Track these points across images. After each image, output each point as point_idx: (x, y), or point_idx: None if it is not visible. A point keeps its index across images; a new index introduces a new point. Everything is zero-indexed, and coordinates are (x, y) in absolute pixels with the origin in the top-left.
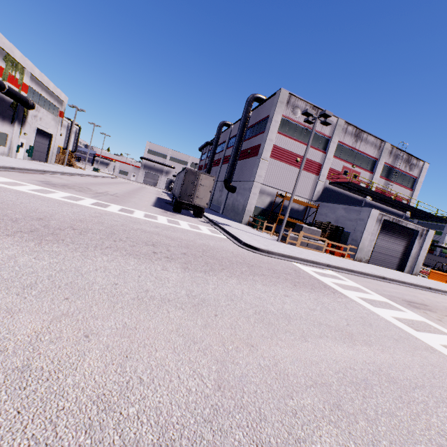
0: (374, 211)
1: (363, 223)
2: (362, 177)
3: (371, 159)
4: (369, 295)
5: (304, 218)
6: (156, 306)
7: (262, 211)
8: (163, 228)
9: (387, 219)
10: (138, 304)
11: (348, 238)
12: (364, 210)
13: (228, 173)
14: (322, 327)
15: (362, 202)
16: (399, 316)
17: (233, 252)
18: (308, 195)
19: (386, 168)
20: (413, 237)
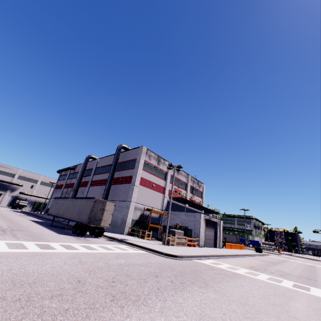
0: (202, 215)
1: (199, 223)
2: (187, 194)
3: (184, 183)
4: (241, 269)
5: (159, 223)
6: (255, 317)
7: (136, 222)
8: (121, 257)
9: (206, 218)
10: (252, 320)
11: (191, 233)
12: (197, 215)
13: (106, 195)
14: (277, 296)
15: (185, 207)
16: (265, 277)
17: (175, 263)
18: (160, 207)
19: (191, 188)
20: (216, 226)
